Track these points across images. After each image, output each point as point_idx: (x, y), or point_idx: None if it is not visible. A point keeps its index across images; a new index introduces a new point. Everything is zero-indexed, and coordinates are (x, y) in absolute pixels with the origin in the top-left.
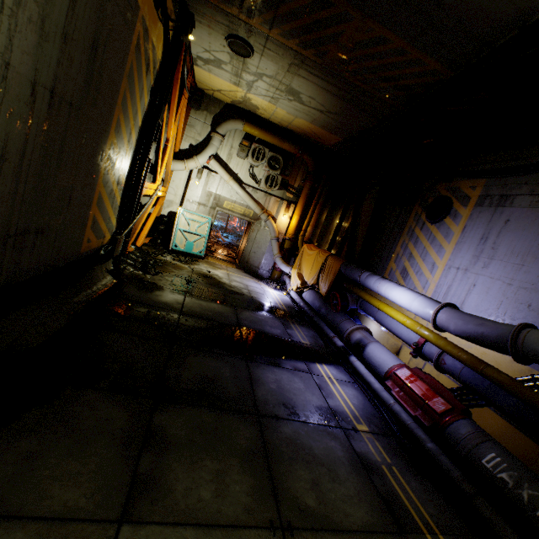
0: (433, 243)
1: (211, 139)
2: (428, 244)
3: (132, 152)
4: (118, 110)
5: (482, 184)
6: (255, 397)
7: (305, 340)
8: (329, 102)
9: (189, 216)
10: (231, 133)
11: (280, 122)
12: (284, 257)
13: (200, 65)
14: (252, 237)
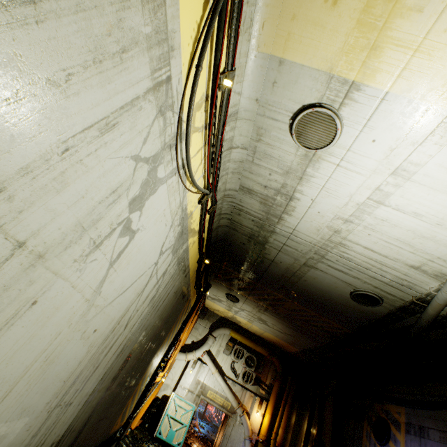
0: None
1: (207, 339)
2: None
3: (162, 356)
4: (166, 338)
5: (403, 410)
6: None
7: None
8: (285, 328)
9: (178, 402)
10: (221, 335)
11: (254, 331)
12: None
13: (209, 299)
14: (227, 433)
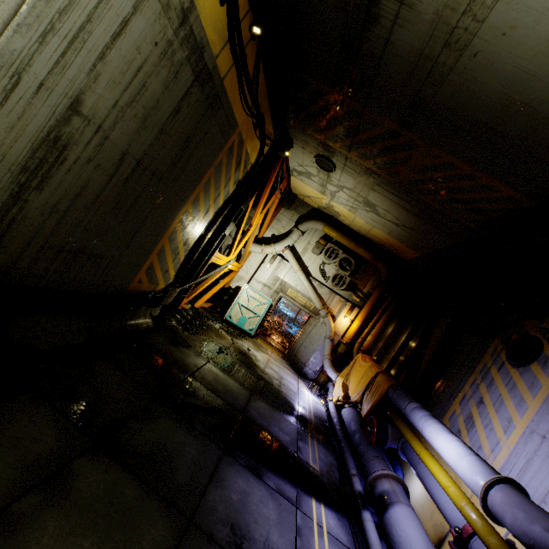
0: (512, 392)
1: (291, 232)
2: (505, 391)
3: (207, 223)
4: (199, 189)
5: None
6: (203, 497)
7: (315, 463)
8: (404, 216)
9: (251, 293)
10: (311, 231)
11: (358, 229)
12: (335, 361)
13: (295, 175)
14: (307, 331)
